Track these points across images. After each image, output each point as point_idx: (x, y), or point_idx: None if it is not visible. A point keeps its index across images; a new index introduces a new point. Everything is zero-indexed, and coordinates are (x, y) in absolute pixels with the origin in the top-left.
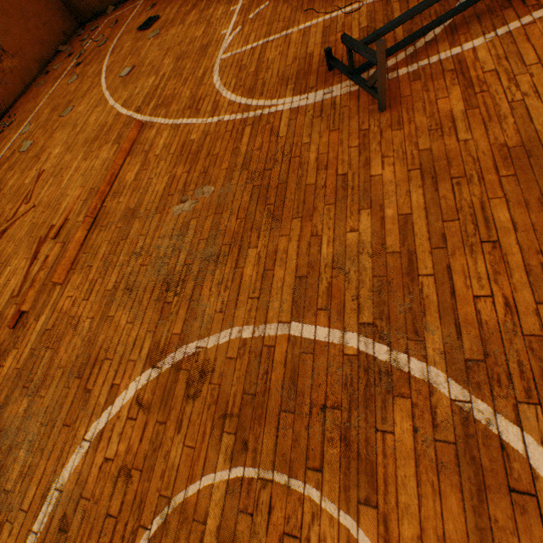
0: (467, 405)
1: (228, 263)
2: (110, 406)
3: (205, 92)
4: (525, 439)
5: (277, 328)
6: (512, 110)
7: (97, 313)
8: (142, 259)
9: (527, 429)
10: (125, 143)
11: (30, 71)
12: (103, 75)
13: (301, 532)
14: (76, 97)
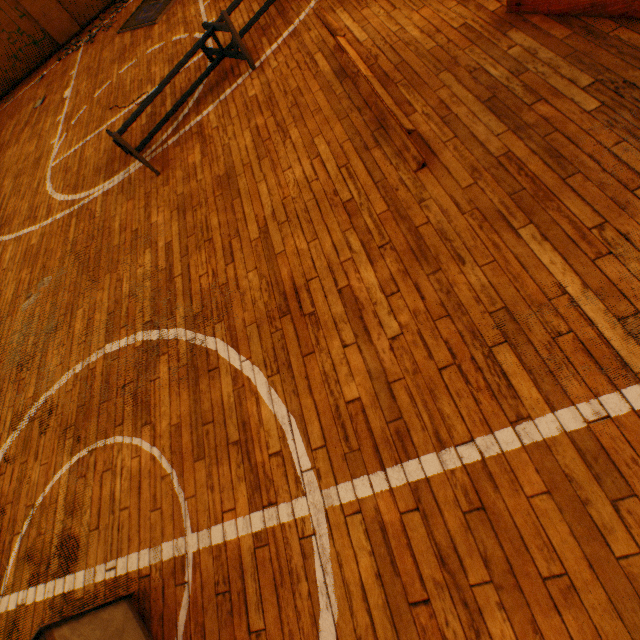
0: (193, 340)
1: (65, 327)
2: None
3: (41, 200)
4: (217, 341)
5: (98, 354)
6: (224, 151)
7: None
8: (1, 357)
9: (218, 336)
10: None
11: None
12: None
13: (113, 464)
14: None
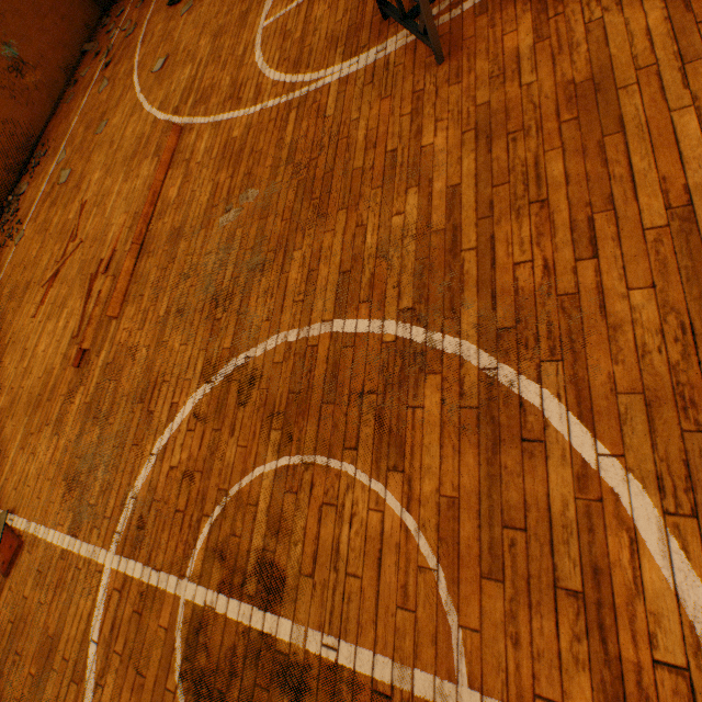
0: (493, 371)
1: (274, 270)
2: (172, 423)
3: (247, 76)
4: (543, 394)
5: (321, 328)
6: (588, 34)
7: (152, 341)
8: (191, 280)
9: (546, 385)
10: (164, 155)
11: (57, 84)
12: (136, 74)
13: (337, 500)
14: (110, 108)
